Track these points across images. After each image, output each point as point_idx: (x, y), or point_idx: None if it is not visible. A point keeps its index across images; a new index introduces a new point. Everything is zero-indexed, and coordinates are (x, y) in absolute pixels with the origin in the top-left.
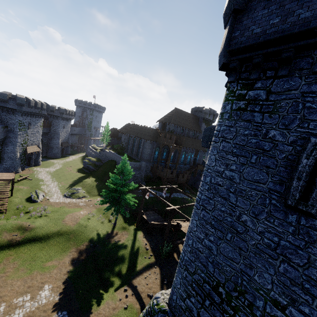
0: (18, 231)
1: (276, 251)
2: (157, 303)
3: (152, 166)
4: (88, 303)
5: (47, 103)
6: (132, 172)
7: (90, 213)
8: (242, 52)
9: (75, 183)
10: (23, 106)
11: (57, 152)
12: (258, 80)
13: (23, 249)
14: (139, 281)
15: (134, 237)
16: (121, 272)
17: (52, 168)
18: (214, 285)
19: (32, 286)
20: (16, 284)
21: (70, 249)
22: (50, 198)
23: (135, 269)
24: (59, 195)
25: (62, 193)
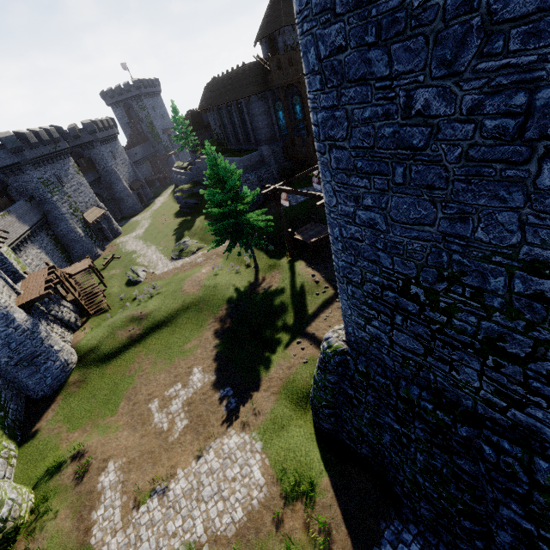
0: (132, 324)
1: (523, 139)
2: (329, 346)
3: (284, 147)
4: (254, 371)
5: (55, 126)
6: (238, 171)
7: (215, 267)
8: None
9: (179, 235)
10: (23, 151)
11: (133, 204)
12: None
13: (150, 341)
14: (317, 326)
15: (292, 274)
16: (287, 324)
17: (139, 229)
18: (400, 287)
19: (179, 374)
20: (160, 378)
21: (207, 321)
22: (155, 270)
23: (306, 314)
24: (165, 262)
25: (167, 257)
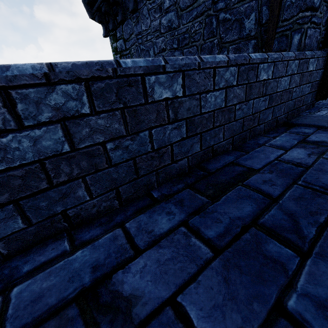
0: None
1: None
2: None
3: None
4: None
5: None
6: None
7: None
8: (94, 2)
9: None
10: None
11: None
12: (116, 30)
13: None
14: None
15: None
16: None
17: None
18: None
19: None
20: None
21: None
22: None
23: None
24: None
25: None
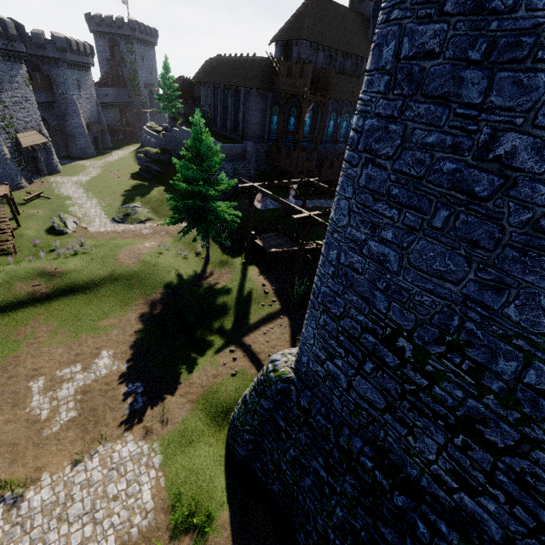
0: (39, 278)
1: None
2: (274, 369)
3: (268, 151)
4: (174, 371)
5: (15, 21)
6: (220, 154)
7: (162, 245)
8: None
9: (129, 197)
10: None
11: (85, 146)
12: None
13: (57, 305)
14: (255, 338)
15: (242, 277)
16: (224, 328)
17: (84, 175)
18: (386, 334)
19: (82, 354)
20: (56, 352)
21: (135, 300)
22: (89, 226)
23: (247, 322)
24: (104, 221)
25: (108, 216)
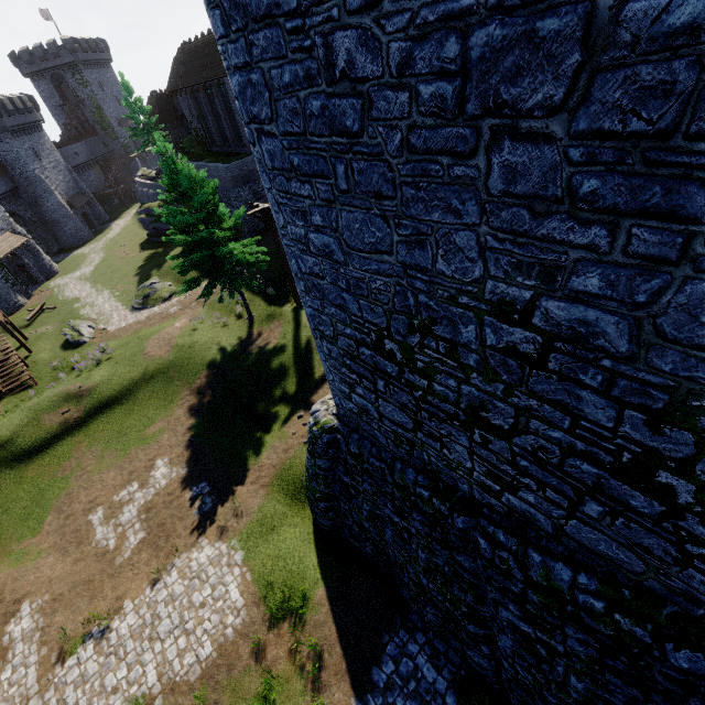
0: (66, 404)
1: (465, 116)
2: (315, 422)
3: None
4: (240, 459)
5: None
6: (211, 182)
7: (194, 319)
8: None
9: (144, 275)
10: None
11: (75, 229)
12: None
13: (96, 427)
14: (325, 394)
15: (296, 326)
16: (288, 393)
17: (86, 266)
18: (374, 341)
19: (135, 470)
20: (109, 477)
21: (179, 394)
22: (108, 325)
23: (312, 378)
24: (123, 313)
25: (126, 307)
